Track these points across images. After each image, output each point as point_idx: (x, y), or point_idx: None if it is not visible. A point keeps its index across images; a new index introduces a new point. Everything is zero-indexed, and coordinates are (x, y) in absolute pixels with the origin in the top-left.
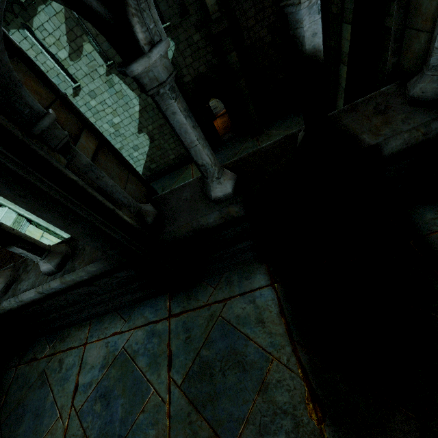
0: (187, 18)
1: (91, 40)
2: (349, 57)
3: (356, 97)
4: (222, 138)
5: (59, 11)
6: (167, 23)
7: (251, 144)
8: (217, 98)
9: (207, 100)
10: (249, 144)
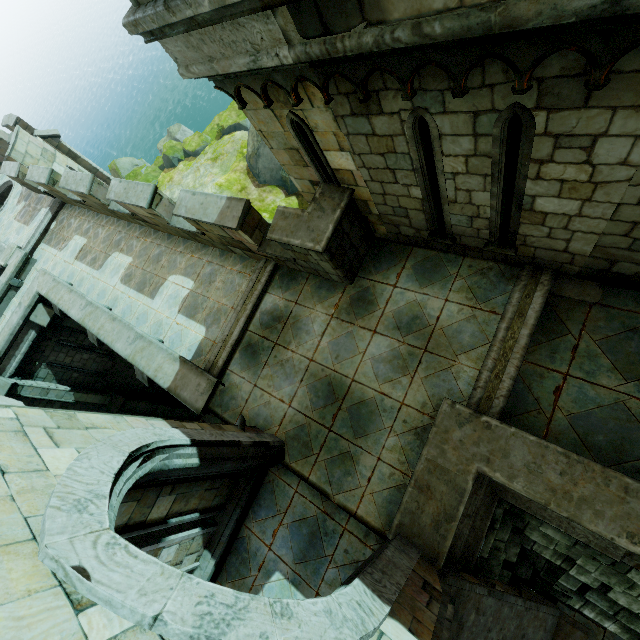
0: None
1: None
2: None
3: None
4: None
5: None
6: None
7: None
8: None
9: None
10: None
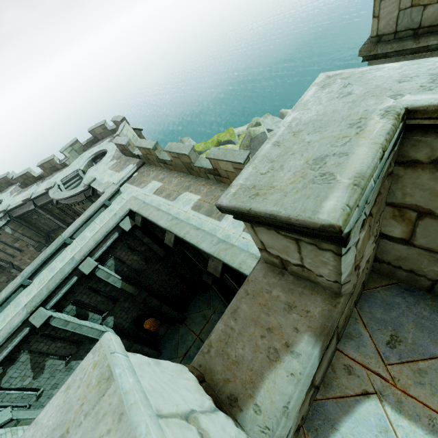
0: (118, 301)
1: (52, 356)
2: (221, 295)
3: (231, 298)
4: (160, 333)
5: (26, 360)
6: (106, 312)
7: (184, 330)
8: (148, 318)
9: (142, 324)
10: (182, 330)
